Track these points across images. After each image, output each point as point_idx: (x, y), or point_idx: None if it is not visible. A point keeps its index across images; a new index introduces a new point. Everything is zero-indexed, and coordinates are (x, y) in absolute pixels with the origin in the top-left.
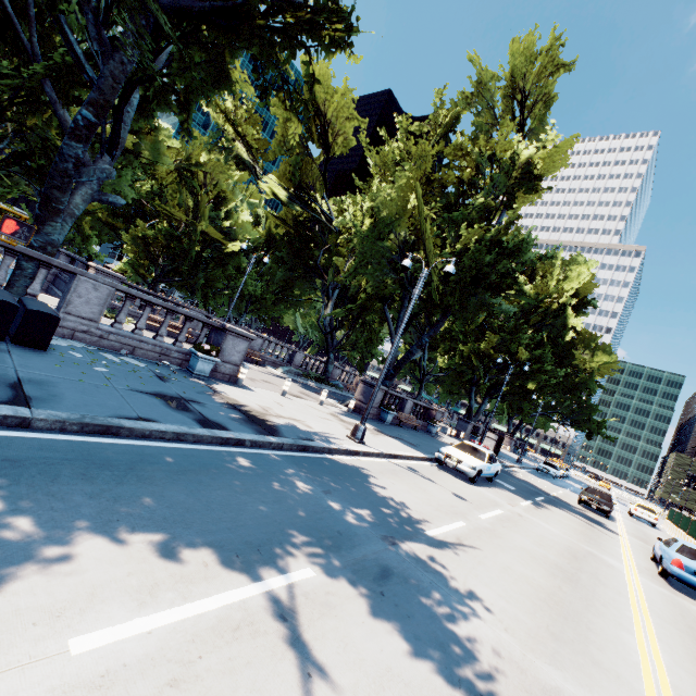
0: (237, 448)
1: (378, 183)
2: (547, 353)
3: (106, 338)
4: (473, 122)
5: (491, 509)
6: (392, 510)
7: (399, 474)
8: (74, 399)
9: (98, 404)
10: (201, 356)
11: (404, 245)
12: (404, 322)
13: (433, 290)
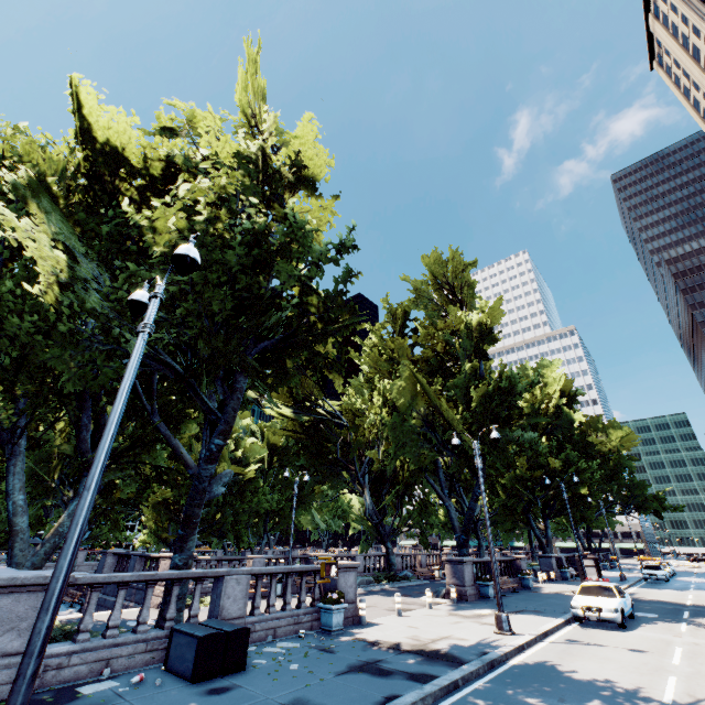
0: (459, 692)
1: (379, 379)
2: (574, 453)
3: (253, 631)
4: (426, 313)
5: (670, 650)
6: (617, 693)
7: (572, 652)
8: (336, 704)
9: (350, 700)
10: (334, 607)
11: (424, 419)
12: (482, 492)
13: (468, 447)
